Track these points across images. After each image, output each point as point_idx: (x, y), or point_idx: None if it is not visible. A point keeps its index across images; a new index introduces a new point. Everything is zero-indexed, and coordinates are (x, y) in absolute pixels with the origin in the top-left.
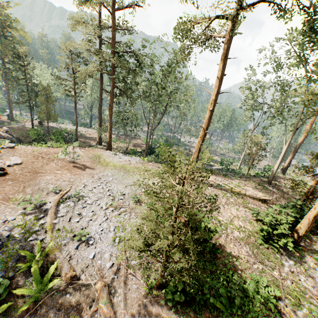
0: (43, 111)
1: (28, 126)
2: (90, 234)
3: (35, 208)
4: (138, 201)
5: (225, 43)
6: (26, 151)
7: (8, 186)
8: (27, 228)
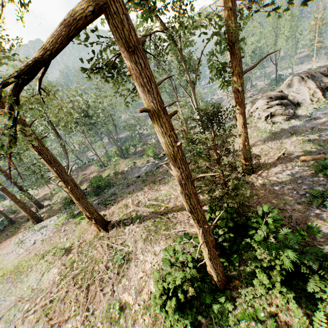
0: None
1: None
2: None
3: None
4: None
5: None
6: None
7: None
8: None
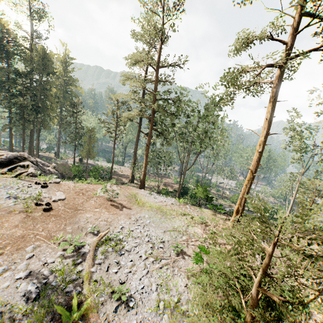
0: (86, 149)
1: (70, 163)
2: (130, 291)
3: (73, 251)
4: (180, 252)
5: (272, 88)
6: (69, 186)
7: (51, 222)
8: (64, 274)
